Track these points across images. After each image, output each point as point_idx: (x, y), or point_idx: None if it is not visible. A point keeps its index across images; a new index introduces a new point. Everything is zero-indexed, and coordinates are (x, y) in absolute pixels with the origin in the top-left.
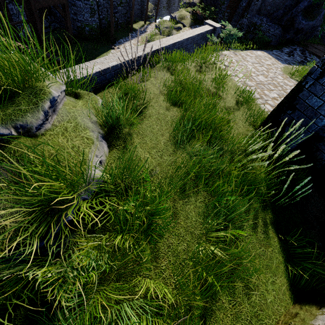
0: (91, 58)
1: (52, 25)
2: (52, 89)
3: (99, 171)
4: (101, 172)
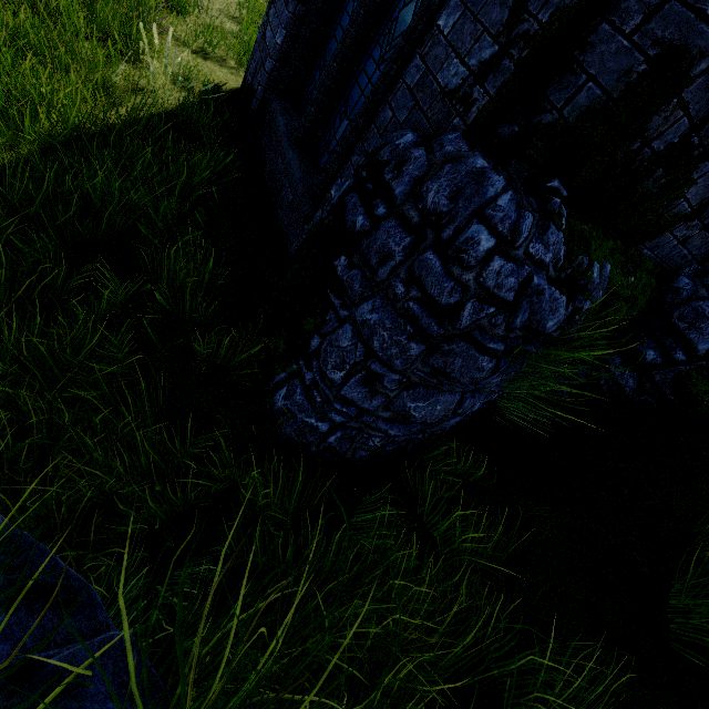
0: None
1: None
2: None
3: None
4: None
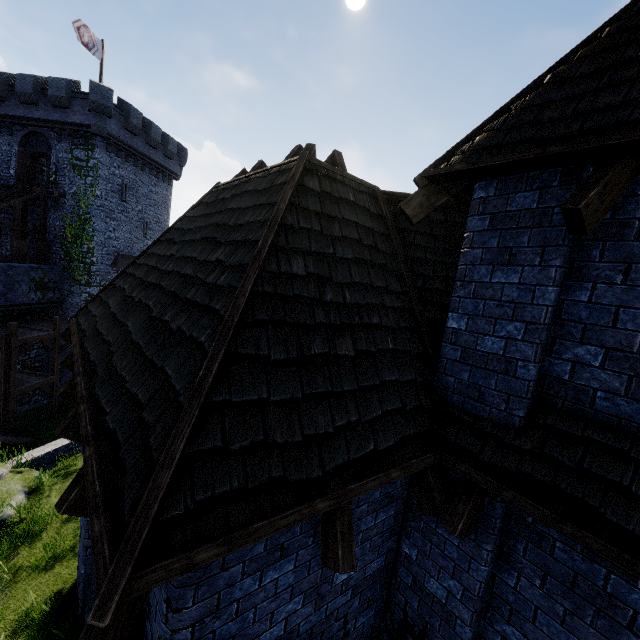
0: None
1: (34, 399)
2: (1, 470)
3: (14, 510)
4: (15, 512)
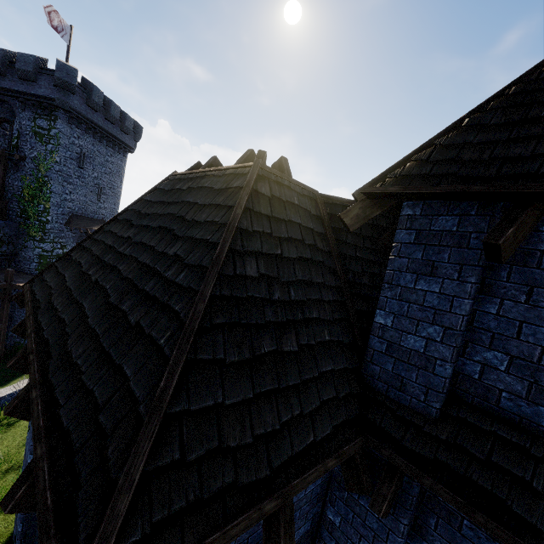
0: (20, 374)
1: None
2: None
3: None
4: None
